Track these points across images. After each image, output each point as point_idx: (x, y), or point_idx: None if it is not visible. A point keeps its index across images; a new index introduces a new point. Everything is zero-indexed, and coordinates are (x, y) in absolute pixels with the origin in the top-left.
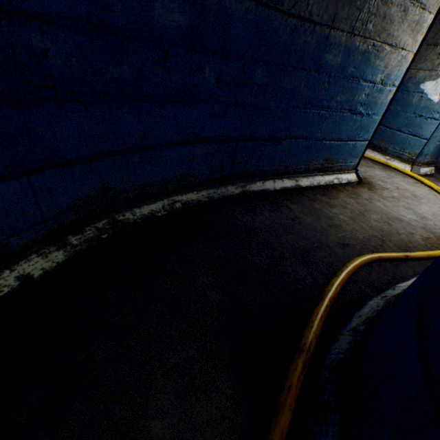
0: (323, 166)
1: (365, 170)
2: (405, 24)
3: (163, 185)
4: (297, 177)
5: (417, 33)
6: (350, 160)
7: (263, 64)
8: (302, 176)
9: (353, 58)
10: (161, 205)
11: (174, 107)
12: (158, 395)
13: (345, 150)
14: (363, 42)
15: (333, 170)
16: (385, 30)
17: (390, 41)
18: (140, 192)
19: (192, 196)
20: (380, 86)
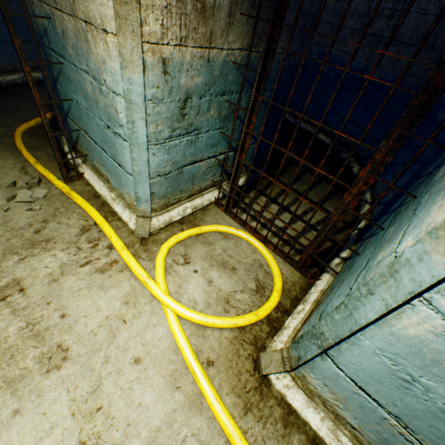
0: None
1: None
2: None
3: (14, 66)
4: None
5: None
6: None
7: None
8: None
9: None
10: (17, 77)
11: (4, 23)
12: (23, 111)
13: None
14: None
15: None
16: None
17: None
18: (2, 68)
19: (35, 75)
20: None
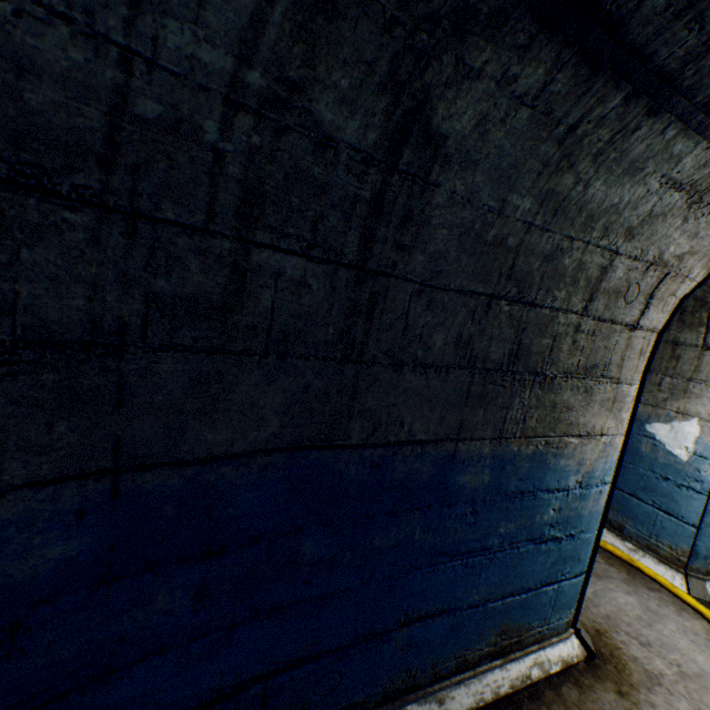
0: (499, 643)
1: (594, 590)
2: (595, 404)
3: None
4: (441, 689)
5: (619, 409)
6: (558, 614)
7: (319, 528)
8: (453, 682)
9: (514, 467)
10: None
11: None
12: None
13: (541, 601)
14: (526, 442)
15: (524, 644)
16: (561, 419)
17: (576, 430)
18: None
19: None
20: (579, 489)
